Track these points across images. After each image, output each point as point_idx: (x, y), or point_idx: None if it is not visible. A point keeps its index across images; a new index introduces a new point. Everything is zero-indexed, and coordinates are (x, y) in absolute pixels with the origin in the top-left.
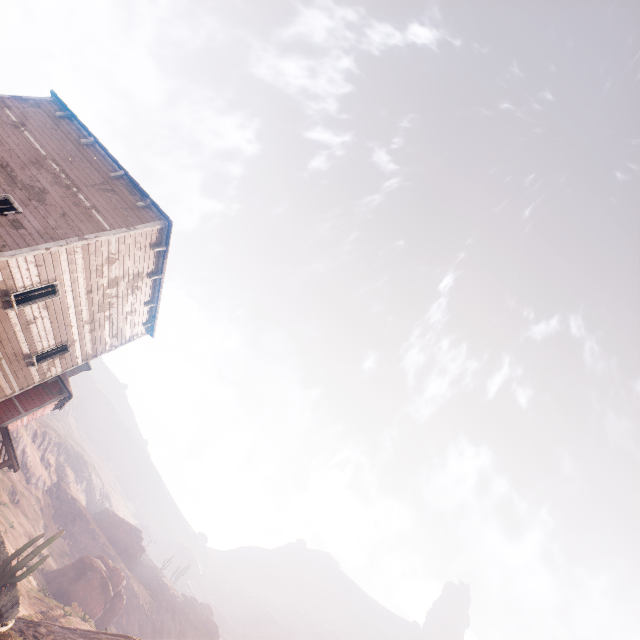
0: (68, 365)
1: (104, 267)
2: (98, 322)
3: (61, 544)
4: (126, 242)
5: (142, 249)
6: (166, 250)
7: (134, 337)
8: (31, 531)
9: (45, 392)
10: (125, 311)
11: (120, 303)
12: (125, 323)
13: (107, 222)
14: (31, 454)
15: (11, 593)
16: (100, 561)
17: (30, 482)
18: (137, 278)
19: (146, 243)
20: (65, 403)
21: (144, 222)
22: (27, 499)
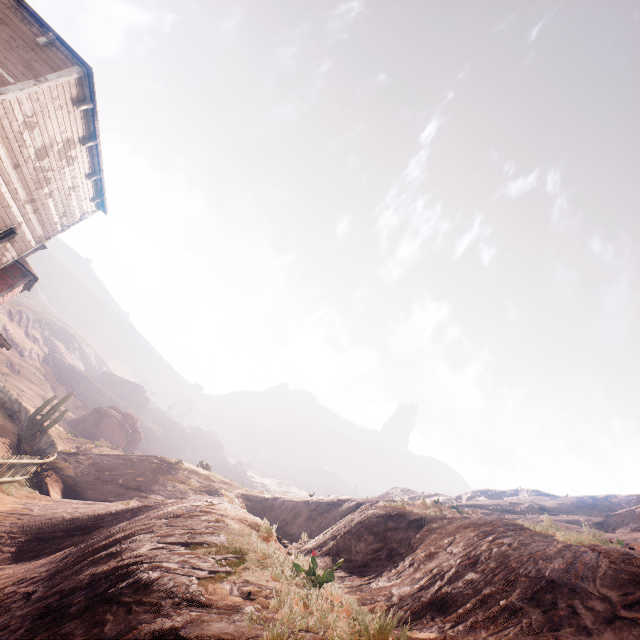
0: (22, 249)
1: (24, 134)
2: (39, 201)
3: (73, 401)
4: (40, 99)
5: (63, 108)
6: (94, 108)
7: (85, 215)
8: (42, 393)
9: (7, 276)
10: (66, 187)
11: (57, 178)
12: (70, 200)
13: (6, 71)
14: (14, 331)
15: (45, 437)
16: (113, 410)
17: (23, 355)
18: (68, 146)
19: (66, 100)
20: (32, 285)
21: (55, 69)
22: (27, 369)
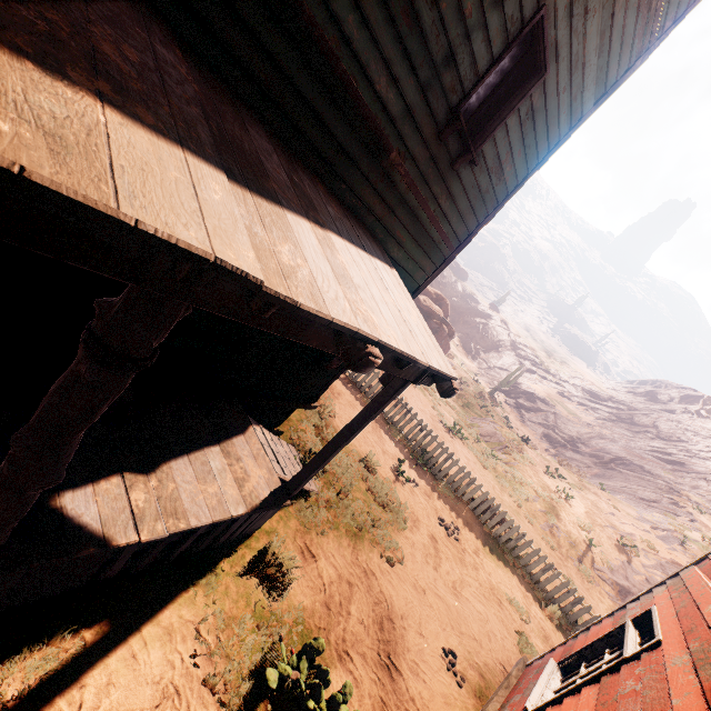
0: None
1: None
2: None
3: None
4: None
5: None
6: None
7: None
8: None
9: None
10: None
11: None
12: None
13: None
14: None
15: None
16: (428, 298)
17: None
18: None
19: None
20: None
21: None
22: None
